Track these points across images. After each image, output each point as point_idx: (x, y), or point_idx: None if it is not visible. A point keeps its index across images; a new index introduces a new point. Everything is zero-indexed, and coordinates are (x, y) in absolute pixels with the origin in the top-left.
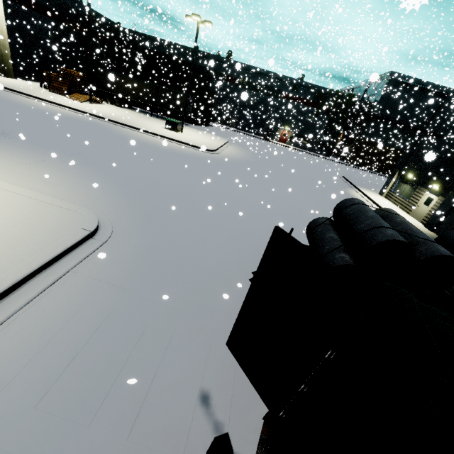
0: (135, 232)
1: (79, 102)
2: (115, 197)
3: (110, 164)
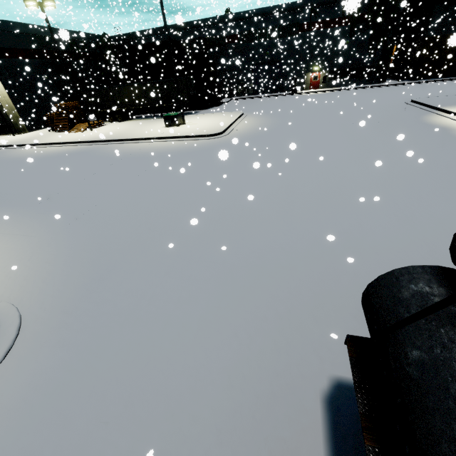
0: (51, 333)
1: (80, 133)
2: (55, 261)
3: (77, 203)
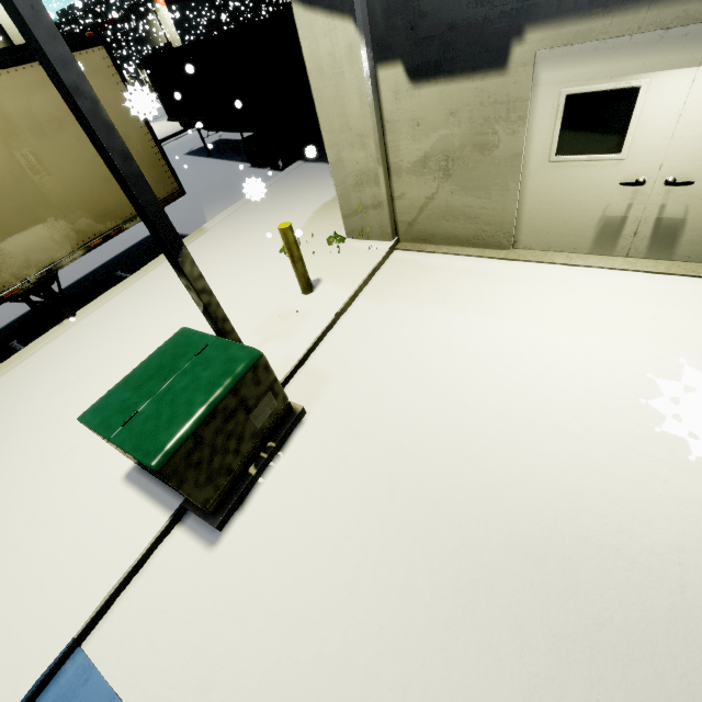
0: None
1: None
2: None
3: None
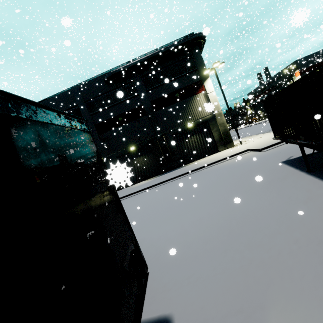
0: None
1: None
2: None
3: None
